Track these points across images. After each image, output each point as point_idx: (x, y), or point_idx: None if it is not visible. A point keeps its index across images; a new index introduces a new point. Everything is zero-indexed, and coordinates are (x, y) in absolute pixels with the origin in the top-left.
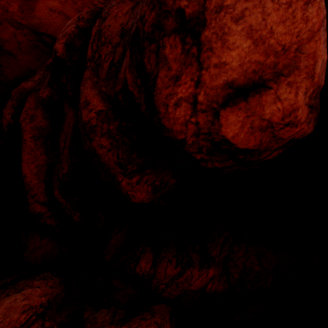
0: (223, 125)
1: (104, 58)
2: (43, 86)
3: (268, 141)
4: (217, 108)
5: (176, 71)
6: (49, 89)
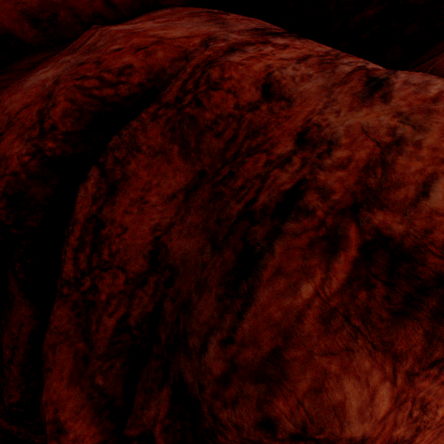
0: None
1: (106, 302)
2: None
3: None
4: None
5: None
6: None
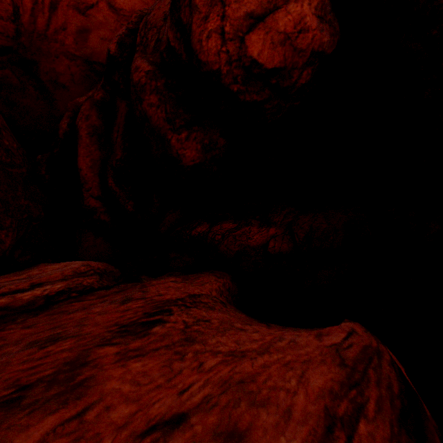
0: (249, 47)
1: (151, 39)
2: (97, 90)
3: (291, 56)
4: (243, 36)
5: (205, 13)
6: (103, 91)
